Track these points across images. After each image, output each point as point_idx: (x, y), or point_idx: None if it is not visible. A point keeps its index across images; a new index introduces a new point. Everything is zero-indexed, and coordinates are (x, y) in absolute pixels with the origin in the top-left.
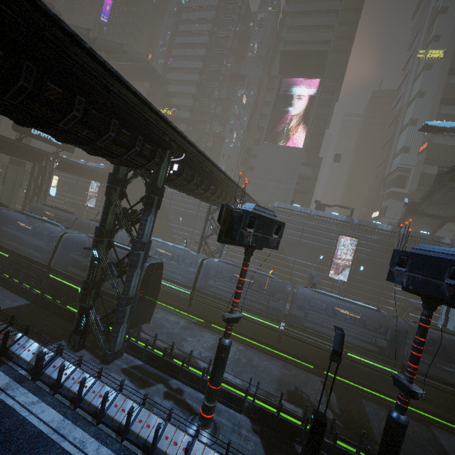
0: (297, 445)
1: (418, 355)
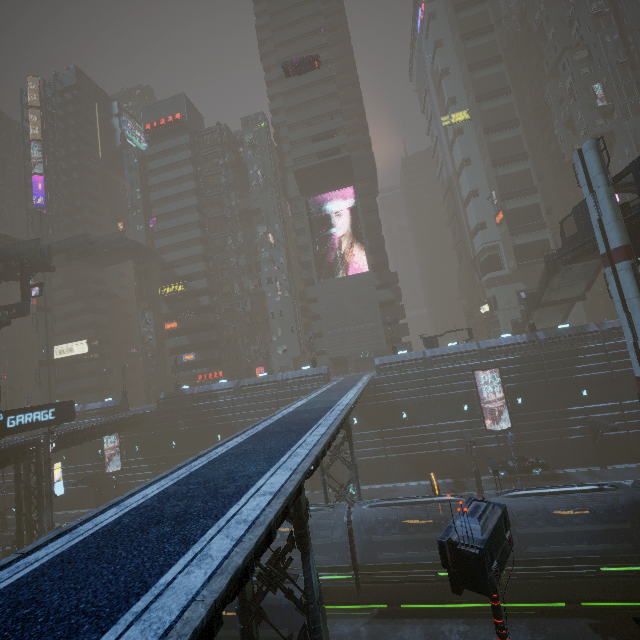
0: None
1: None
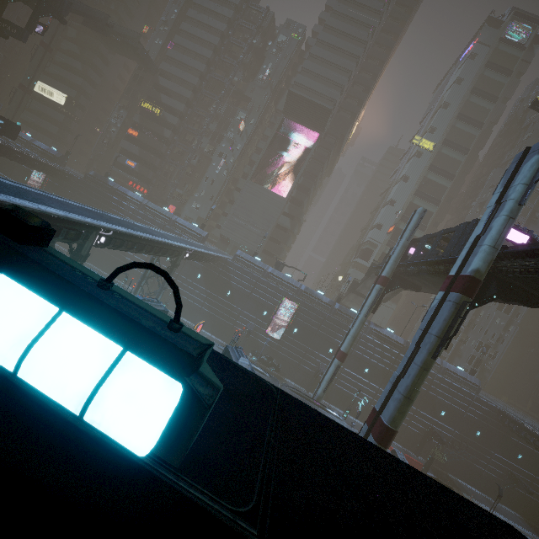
0: None
1: None
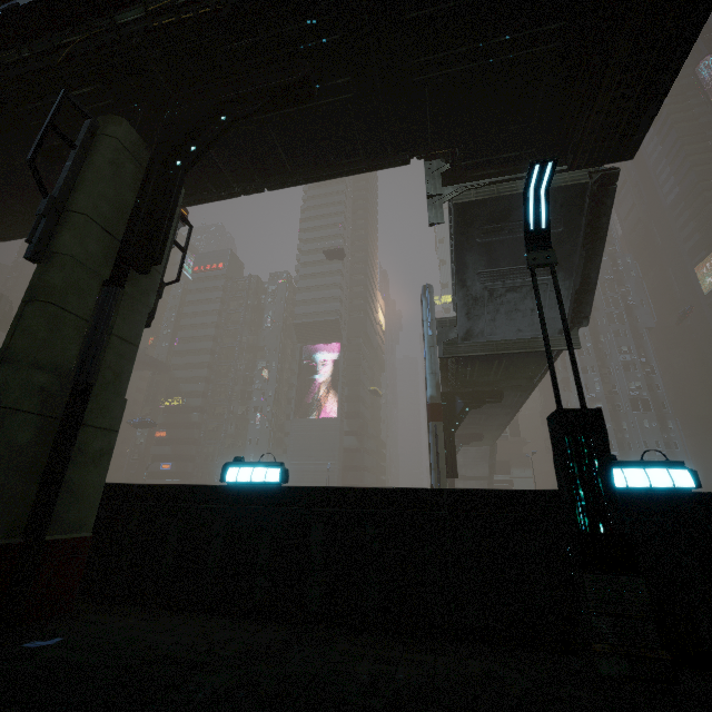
0: None
1: None
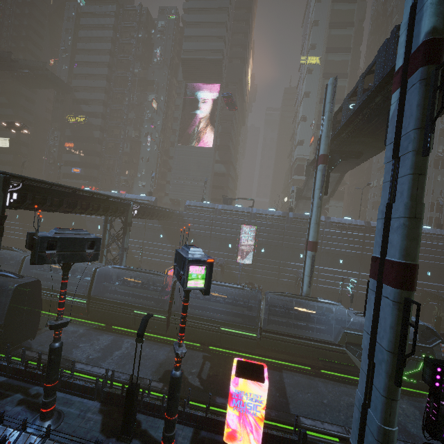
0: (137, 413)
1: (182, 326)
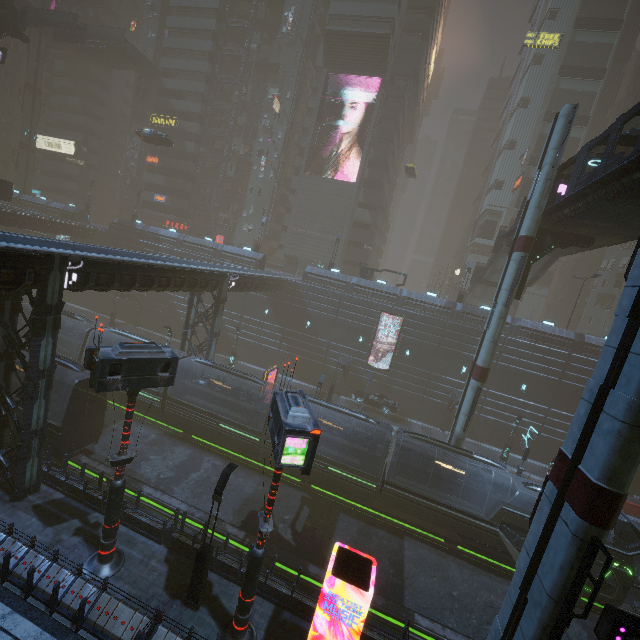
0: (209, 571)
1: (271, 497)
